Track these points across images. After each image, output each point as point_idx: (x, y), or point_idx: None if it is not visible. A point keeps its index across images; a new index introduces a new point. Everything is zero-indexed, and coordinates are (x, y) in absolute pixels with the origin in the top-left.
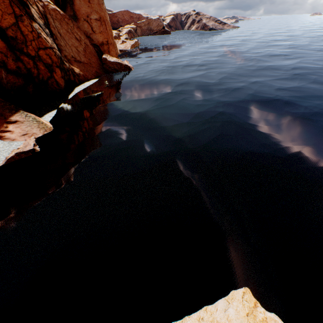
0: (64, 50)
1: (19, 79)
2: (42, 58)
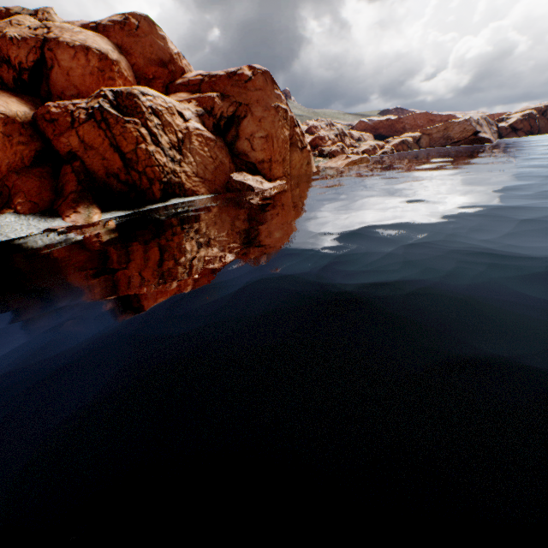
0: (187, 167)
1: (126, 188)
2: (148, 173)
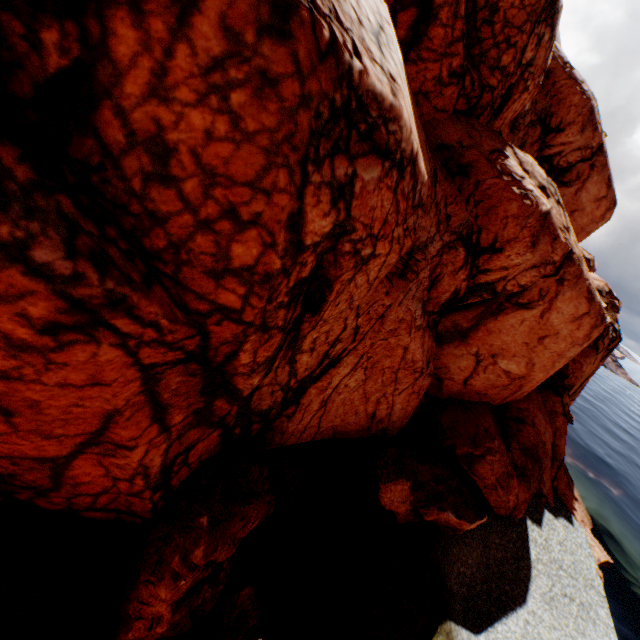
0: None
1: None
2: None
